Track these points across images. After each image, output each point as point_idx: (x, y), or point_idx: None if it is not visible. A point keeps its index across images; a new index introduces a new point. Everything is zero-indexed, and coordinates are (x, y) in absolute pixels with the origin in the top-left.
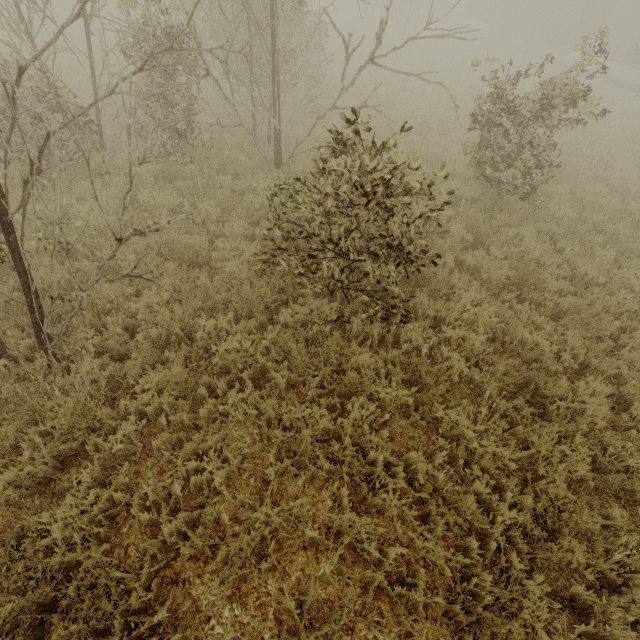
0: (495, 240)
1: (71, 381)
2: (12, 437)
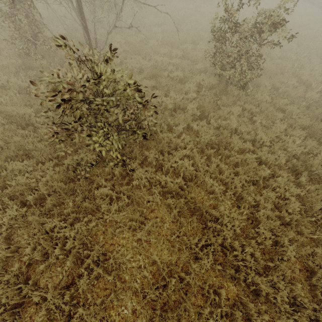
0: (215, 114)
1: None
2: None
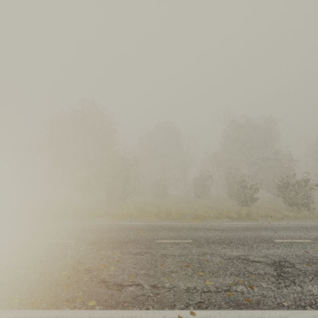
0: None
1: None
2: None
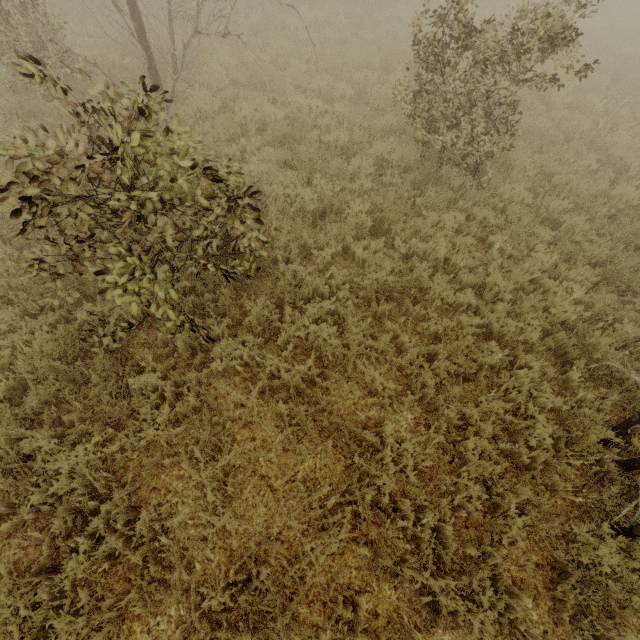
0: (407, 227)
1: None
2: None
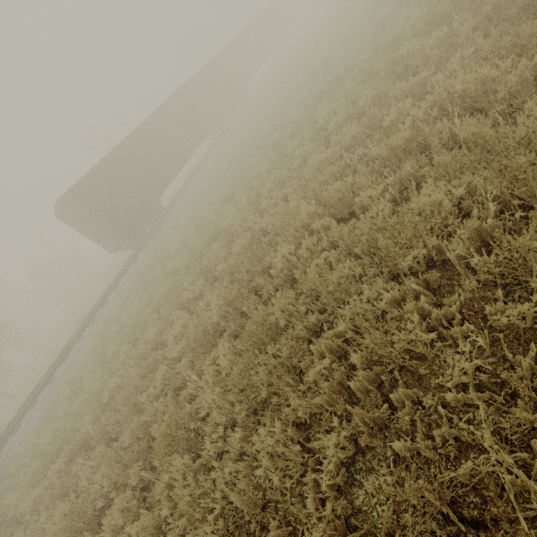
0: None
1: None
2: None
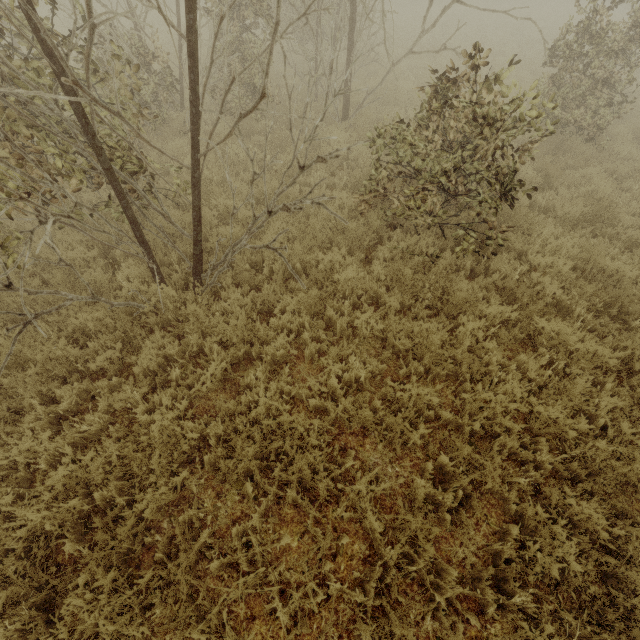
0: (562, 182)
1: (223, 306)
2: (194, 346)
